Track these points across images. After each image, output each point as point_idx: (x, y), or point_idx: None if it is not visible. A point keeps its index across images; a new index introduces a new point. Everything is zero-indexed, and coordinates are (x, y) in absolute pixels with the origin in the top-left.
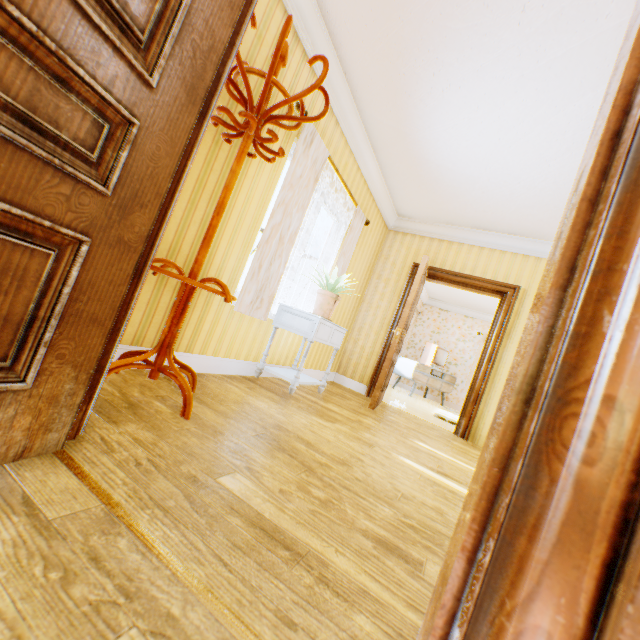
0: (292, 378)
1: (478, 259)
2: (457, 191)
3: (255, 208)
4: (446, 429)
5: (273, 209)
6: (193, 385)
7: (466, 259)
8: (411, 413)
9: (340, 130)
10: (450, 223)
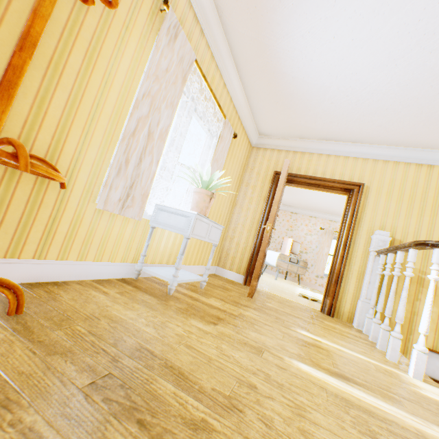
0: (171, 277)
1: (327, 164)
2: (309, 104)
3: (116, 97)
4: (313, 308)
5: (137, 98)
6: (18, 303)
7: (317, 165)
8: (282, 296)
9: (205, 41)
10: (302, 137)
